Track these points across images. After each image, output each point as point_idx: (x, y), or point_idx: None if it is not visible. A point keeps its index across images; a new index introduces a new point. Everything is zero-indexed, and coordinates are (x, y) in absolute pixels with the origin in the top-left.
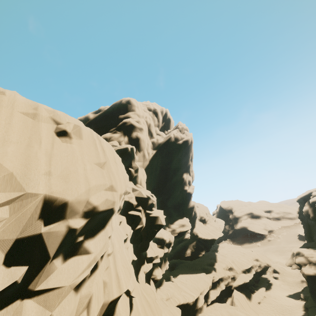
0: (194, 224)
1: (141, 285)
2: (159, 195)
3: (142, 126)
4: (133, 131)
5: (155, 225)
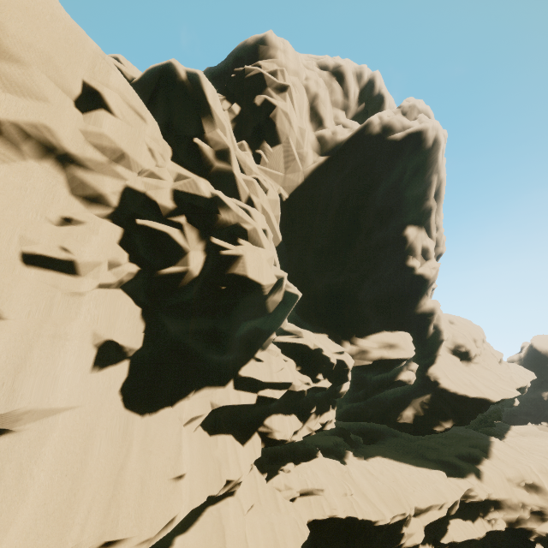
0: (434, 357)
1: (155, 423)
2: (336, 270)
3: (283, 85)
4: (256, 94)
5: (227, 276)
